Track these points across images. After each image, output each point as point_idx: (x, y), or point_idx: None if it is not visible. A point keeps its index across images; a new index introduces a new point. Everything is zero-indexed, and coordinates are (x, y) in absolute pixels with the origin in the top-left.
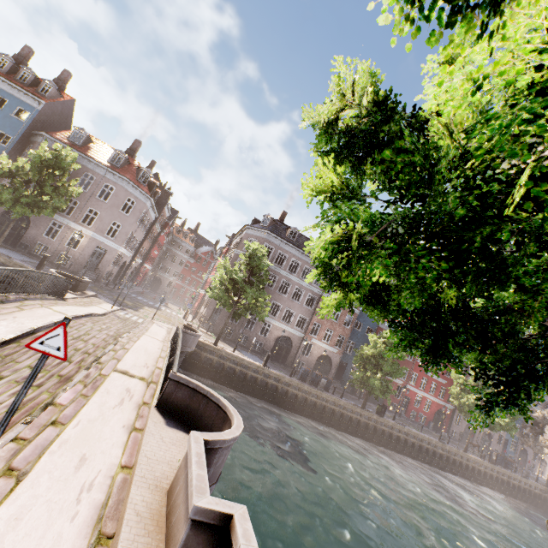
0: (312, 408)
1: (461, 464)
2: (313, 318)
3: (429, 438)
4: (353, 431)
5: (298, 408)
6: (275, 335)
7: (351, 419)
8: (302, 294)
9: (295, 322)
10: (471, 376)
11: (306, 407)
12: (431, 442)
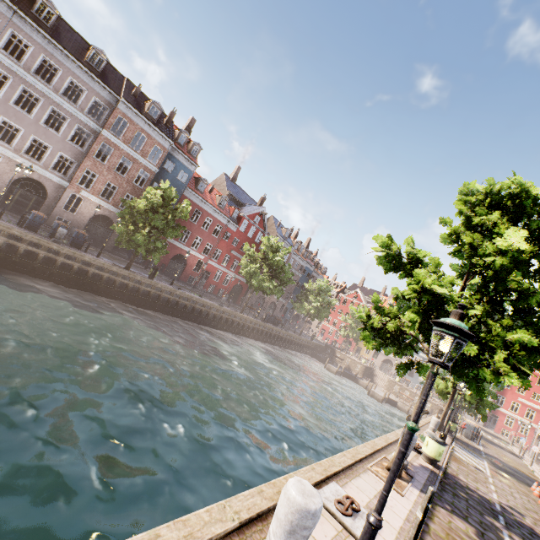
0: (33, 262)
1: (233, 322)
2: (85, 162)
3: (204, 301)
4: (106, 292)
5: (3, 260)
6: (11, 174)
7: (102, 279)
8: (65, 122)
9: (53, 162)
10: (261, 250)
11: (16, 258)
12: (207, 304)
